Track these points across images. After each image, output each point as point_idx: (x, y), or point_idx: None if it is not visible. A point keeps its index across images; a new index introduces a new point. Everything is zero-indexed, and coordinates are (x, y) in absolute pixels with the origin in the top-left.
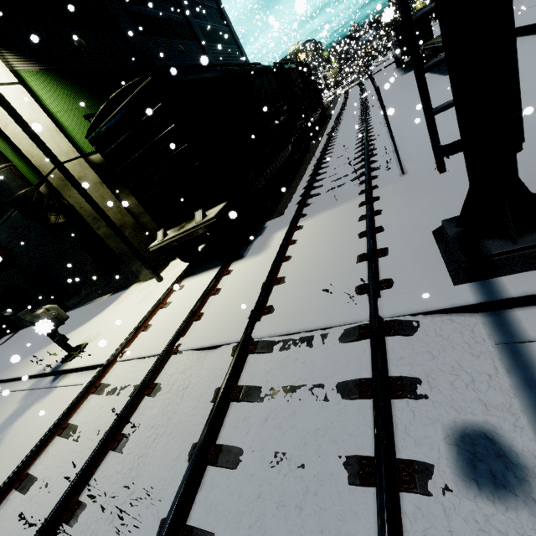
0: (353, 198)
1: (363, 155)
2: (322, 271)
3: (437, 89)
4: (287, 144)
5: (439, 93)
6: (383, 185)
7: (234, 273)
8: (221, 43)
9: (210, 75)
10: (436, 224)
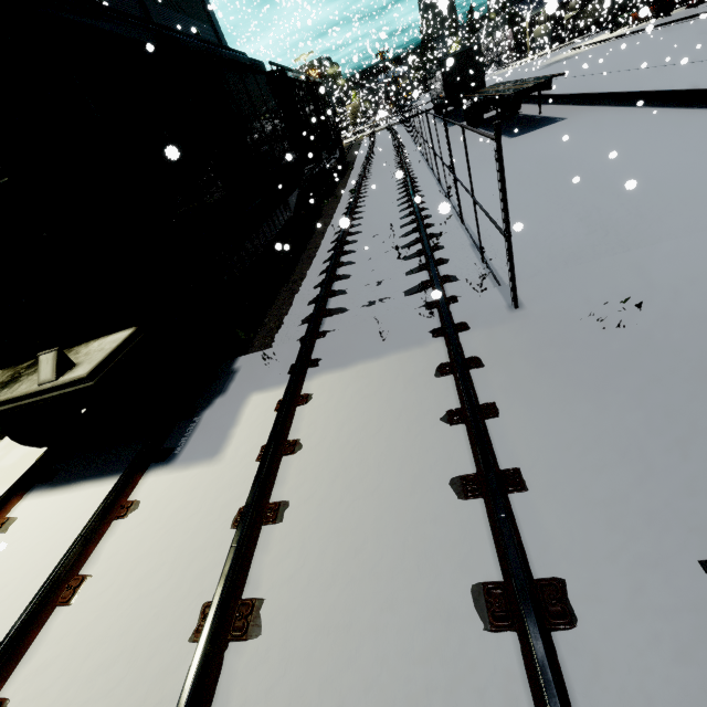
0: (420, 345)
1: (419, 242)
2: (373, 626)
3: (505, 153)
4: (288, 199)
5: (510, 160)
6: (478, 325)
7: (140, 519)
8: (184, 13)
9: (115, 29)
10: (689, 520)
